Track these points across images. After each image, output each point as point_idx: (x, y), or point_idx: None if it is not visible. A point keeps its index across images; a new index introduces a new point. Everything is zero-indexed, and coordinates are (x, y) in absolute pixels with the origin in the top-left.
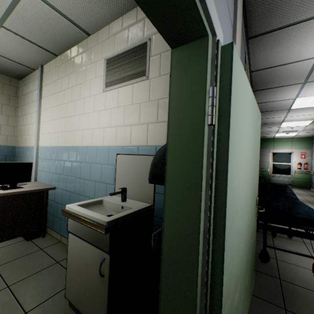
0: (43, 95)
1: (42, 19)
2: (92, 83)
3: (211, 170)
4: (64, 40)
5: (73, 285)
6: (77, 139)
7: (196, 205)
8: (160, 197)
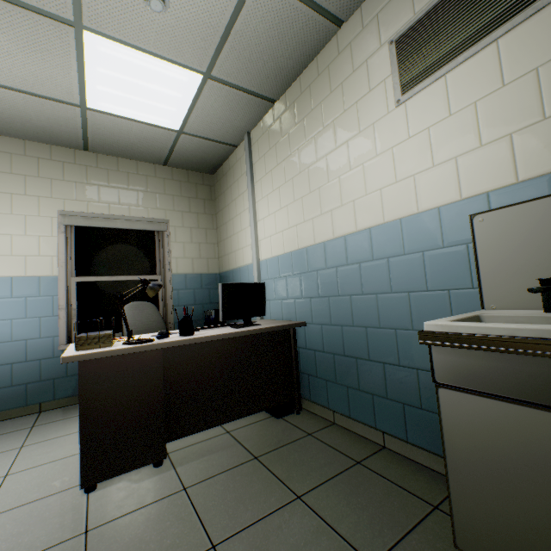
0: (256, 177)
1: (268, 30)
2: (362, 105)
3: None
4: (293, 61)
5: (489, 522)
6: (342, 223)
7: None
8: None
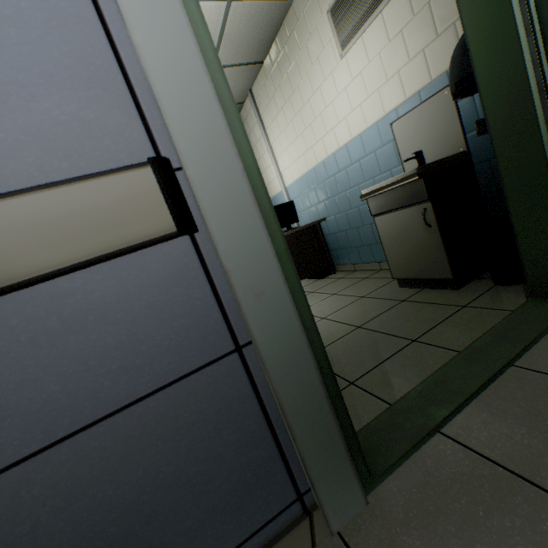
0: (266, 125)
1: (246, 25)
2: (321, 60)
3: (528, 14)
4: (267, 33)
5: (398, 262)
6: (330, 145)
7: (517, 63)
8: (474, 136)
